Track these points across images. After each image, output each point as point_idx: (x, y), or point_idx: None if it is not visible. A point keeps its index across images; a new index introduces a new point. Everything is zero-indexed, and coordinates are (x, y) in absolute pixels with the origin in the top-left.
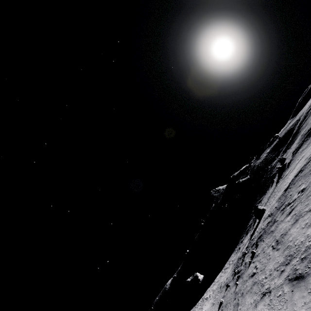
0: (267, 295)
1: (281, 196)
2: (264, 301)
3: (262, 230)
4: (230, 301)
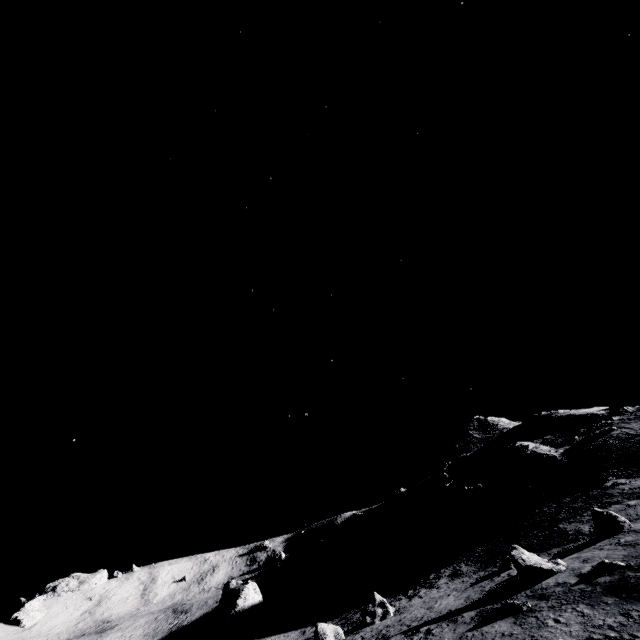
0: None
1: None
2: None
3: None
4: None
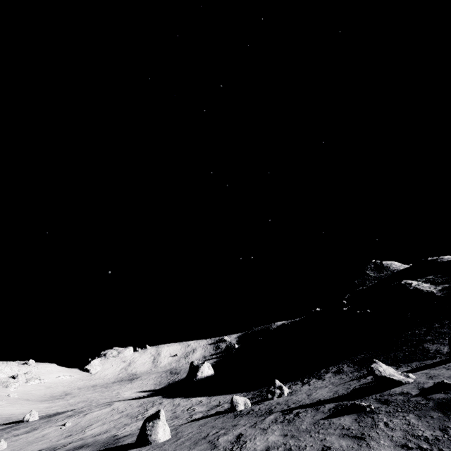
0: None
1: None
2: None
3: None
4: None
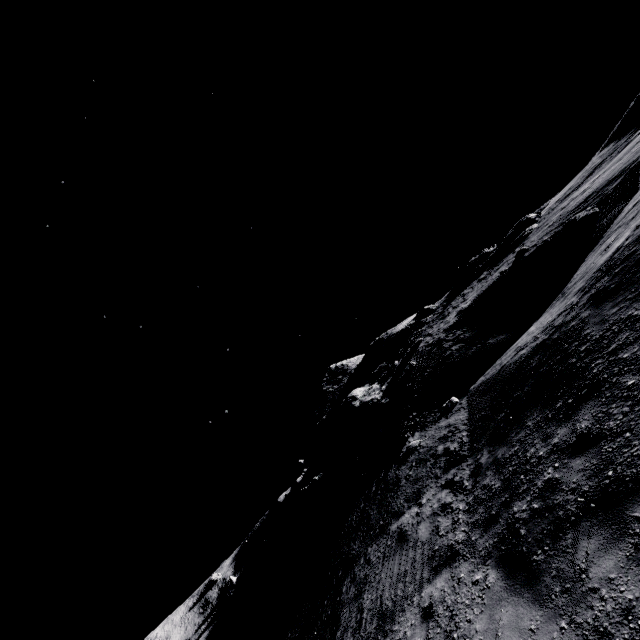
0: None
1: None
2: None
3: None
4: None
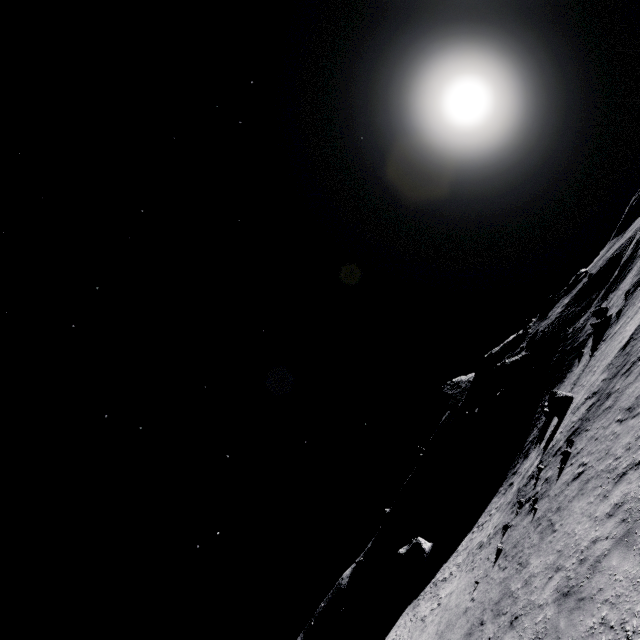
0: (633, 470)
1: (614, 360)
2: (627, 480)
3: (577, 422)
4: (526, 535)
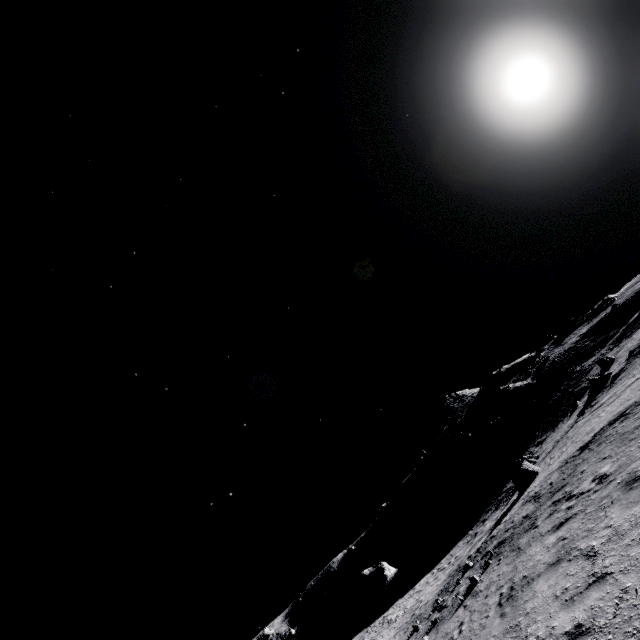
0: None
1: (570, 460)
2: None
3: (511, 528)
4: None
